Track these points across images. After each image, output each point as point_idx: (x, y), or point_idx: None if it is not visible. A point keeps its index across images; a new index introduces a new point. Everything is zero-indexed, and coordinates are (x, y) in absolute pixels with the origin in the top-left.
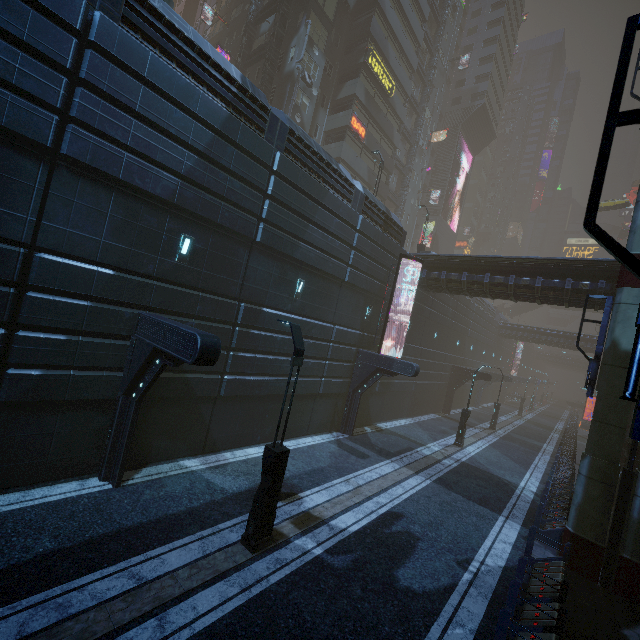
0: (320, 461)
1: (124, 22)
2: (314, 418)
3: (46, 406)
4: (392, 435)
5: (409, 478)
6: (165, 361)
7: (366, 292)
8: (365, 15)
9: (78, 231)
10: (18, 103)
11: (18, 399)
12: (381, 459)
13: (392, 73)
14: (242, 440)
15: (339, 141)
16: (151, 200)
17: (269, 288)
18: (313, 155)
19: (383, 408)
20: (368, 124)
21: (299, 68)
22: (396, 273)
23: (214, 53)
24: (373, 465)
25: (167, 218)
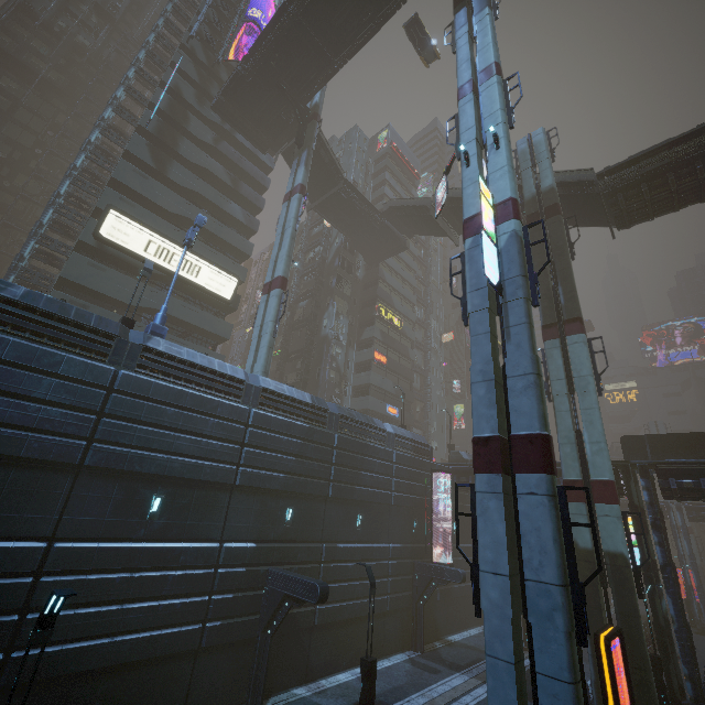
0: (398, 679)
1: (259, 402)
2: (386, 637)
3: (220, 648)
4: (462, 647)
5: (477, 687)
6: (293, 603)
7: (410, 507)
8: (372, 283)
9: (240, 524)
10: (223, 468)
11: (210, 644)
12: (452, 672)
13: (398, 312)
14: (332, 666)
15: (367, 370)
16: (272, 492)
17: (339, 527)
18: (356, 423)
19: (449, 618)
20: (387, 351)
21: (332, 333)
22: (431, 486)
23: (297, 393)
24: (445, 679)
25: (280, 500)
